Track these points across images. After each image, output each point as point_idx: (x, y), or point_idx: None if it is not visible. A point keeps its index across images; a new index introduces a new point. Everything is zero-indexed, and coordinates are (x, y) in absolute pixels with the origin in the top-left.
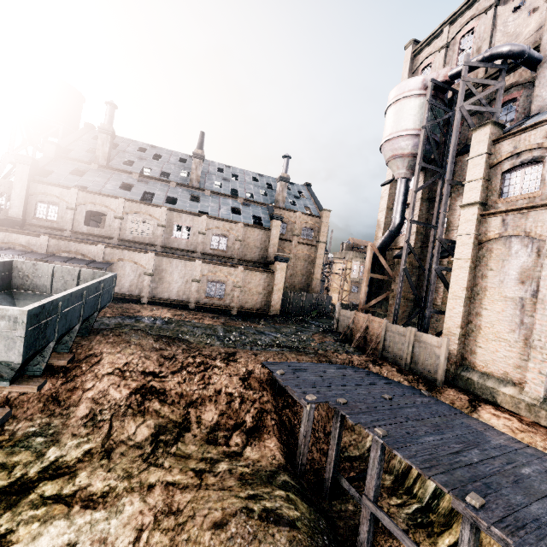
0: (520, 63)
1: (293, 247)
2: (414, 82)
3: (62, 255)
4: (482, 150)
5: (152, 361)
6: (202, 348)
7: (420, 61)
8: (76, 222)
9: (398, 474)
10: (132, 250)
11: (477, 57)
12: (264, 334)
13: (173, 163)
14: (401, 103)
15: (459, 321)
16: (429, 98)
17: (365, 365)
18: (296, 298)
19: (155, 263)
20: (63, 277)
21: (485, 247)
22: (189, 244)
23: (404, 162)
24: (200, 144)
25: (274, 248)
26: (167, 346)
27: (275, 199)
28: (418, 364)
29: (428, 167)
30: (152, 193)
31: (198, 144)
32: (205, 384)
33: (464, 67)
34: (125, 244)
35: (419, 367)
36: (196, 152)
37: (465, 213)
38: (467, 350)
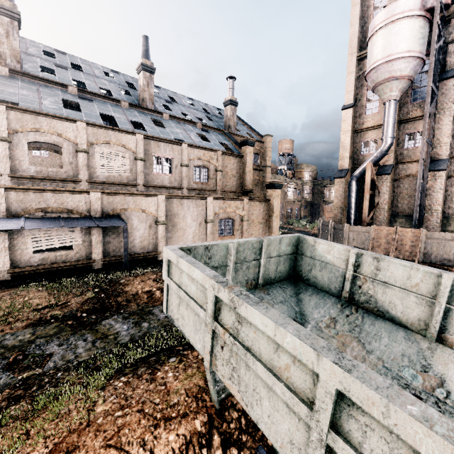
0: None
1: None
2: (415, 2)
3: (36, 216)
4: None
5: None
6: None
7: None
8: (14, 161)
9: None
10: (136, 195)
11: None
12: None
13: (101, 77)
14: (401, 23)
15: None
16: (438, 19)
17: None
18: None
19: (165, 208)
20: (244, 259)
21: None
22: (172, 179)
23: (399, 85)
24: (146, 52)
25: (250, 175)
26: None
27: (226, 125)
28: None
29: (434, 88)
30: (109, 116)
31: (144, 53)
32: None
33: None
34: (97, 188)
35: None
36: (144, 63)
37: None
38: None
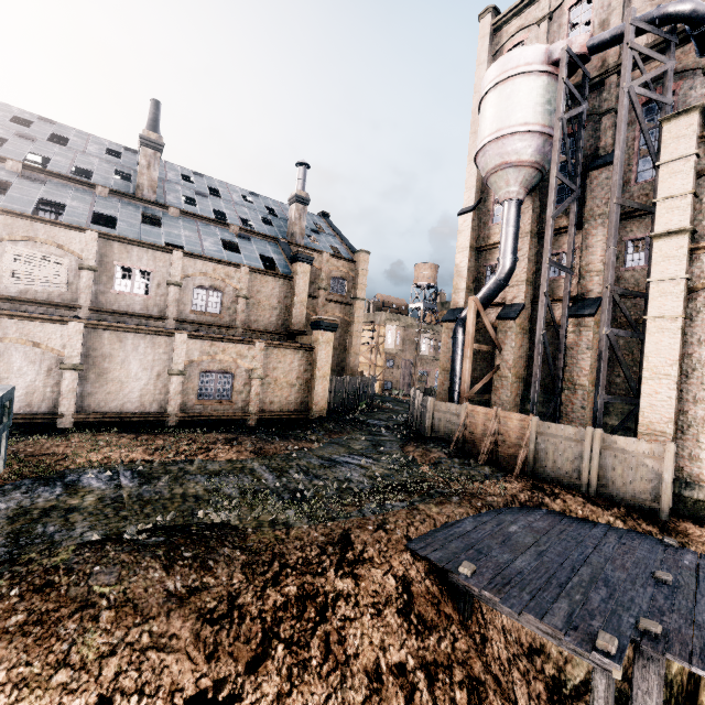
0: (697, 36)
1: (320, 307)
2: (534, 52)
3: None
4: (686, 150)
5: (183, 654)
6: (276, 544)
7: (504, 39)
8: None
9: (672, 704)
10: (24, 318)
11: (641, 18)
12: (340, 464)
13: (94, 155)
14: (514, 83)
15: (671, 413)
16: (565, 76)
17: (538, 500)
18: (338, 386)
19: (86, 343)
20: None
21: (701, 298)
22: (149, 303)
23: (519, 175)
24: (153, 121)
25: (302, 308)
26: (204, 573)
27: (288, 231)
28: (613, 485)
29: (565, 181)
30: (59, 203)
31: (149, 122)
32: (339, 665)
33: (630, 27)
34: (1, 306)
35: (615, 490)
36: (146, 135)
37: (662, 246)
38: (684, 456)
